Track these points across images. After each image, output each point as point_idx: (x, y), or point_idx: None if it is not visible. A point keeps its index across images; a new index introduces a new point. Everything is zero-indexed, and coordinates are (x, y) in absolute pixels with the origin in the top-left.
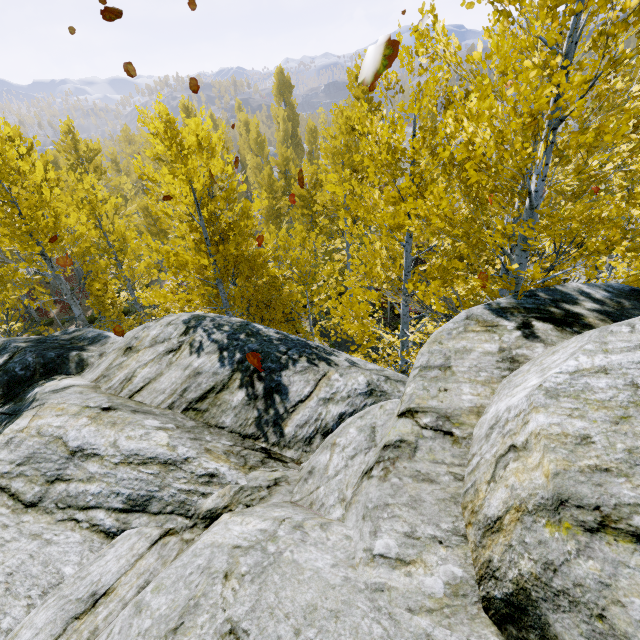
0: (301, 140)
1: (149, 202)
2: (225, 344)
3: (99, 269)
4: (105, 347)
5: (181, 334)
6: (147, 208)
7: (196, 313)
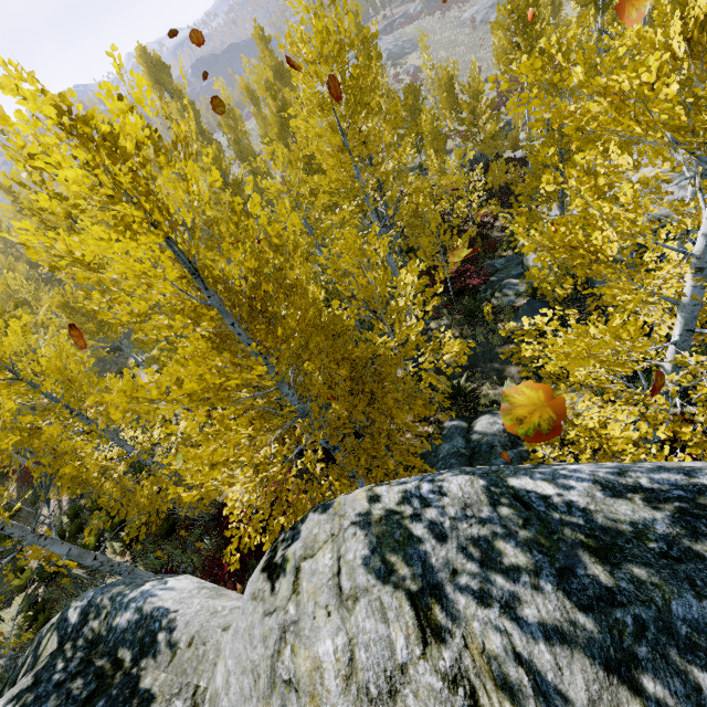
0: (211, 134)
1: (93, 308)
2: (601, 637)
3: (60, 463)
4: (182, 665)
5: (420, 637)
6: (66, 303)
7: (351, 508)
